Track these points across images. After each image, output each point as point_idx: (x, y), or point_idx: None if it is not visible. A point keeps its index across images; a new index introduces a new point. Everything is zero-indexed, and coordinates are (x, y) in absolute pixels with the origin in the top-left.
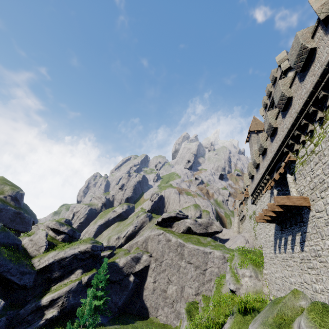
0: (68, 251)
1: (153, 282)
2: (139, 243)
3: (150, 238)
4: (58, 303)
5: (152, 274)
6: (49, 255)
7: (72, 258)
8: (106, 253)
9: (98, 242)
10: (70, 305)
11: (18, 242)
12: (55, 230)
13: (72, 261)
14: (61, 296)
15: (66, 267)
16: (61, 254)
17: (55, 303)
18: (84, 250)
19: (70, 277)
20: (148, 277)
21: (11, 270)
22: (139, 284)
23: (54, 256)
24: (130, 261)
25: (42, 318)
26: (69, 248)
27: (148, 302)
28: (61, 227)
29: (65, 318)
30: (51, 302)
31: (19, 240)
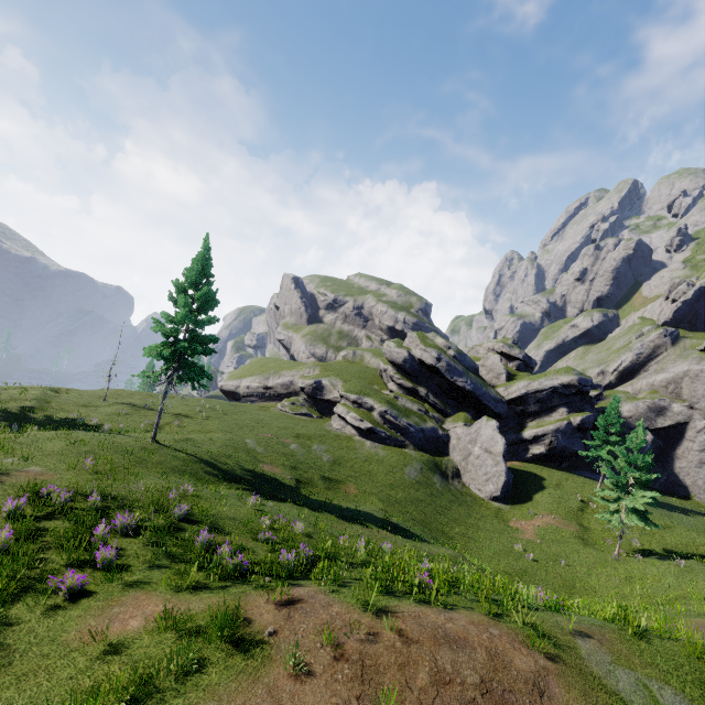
0: (542, 382)
1: (700, 451)
2: (657, 384)
3: (688, 376)
4: (543, 440)
5: (696, 438)
6: (517, 385)
7: (550, 392)
8: (589, 393)
9: (584, 374)
10: (560, 446)
11: (476, 366)
12: (504, 355)
13: (550, 395)
14: (547, 434)
15: (543, 402)
16: (534, 385)
17: (539, 440)
18: (566, 383)
19: (551, 415)
20: (686, 442)
21: (484, 395)
22: (662, 448)
23: (525, 387)
24: (644, 411)
25: (528, 453)
26: (542, 378)
27: (687, 478)
28: (512, 352)
29: (547, 462)
30: (534, 437)
31: (476, 364)
